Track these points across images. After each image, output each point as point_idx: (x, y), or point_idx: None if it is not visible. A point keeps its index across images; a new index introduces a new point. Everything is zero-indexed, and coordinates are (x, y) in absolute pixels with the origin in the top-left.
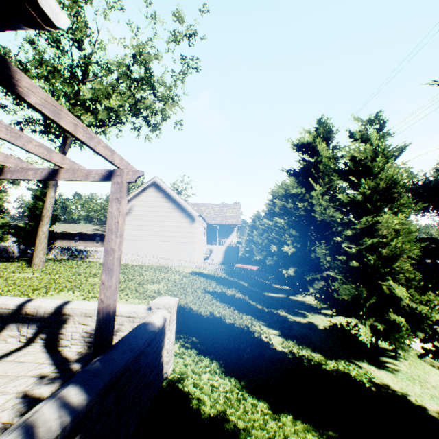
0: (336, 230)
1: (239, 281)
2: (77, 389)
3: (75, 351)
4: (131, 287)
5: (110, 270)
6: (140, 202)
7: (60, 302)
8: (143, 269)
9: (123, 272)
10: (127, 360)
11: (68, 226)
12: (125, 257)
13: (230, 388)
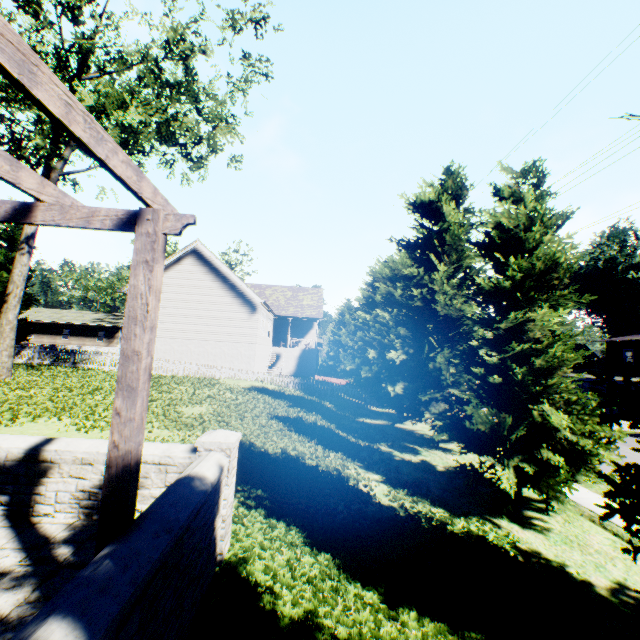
0: (464, 329)
1: (321, 401)
2: (66, 627)
3: (62, 523)
4: (156, 411)
5: (132, 390)
6: (171, 278)
7: (36, 441)
8: (175, 382)
9: None
10: (162, 551)
11: (52, 313)
12: None
13: (321, 571)
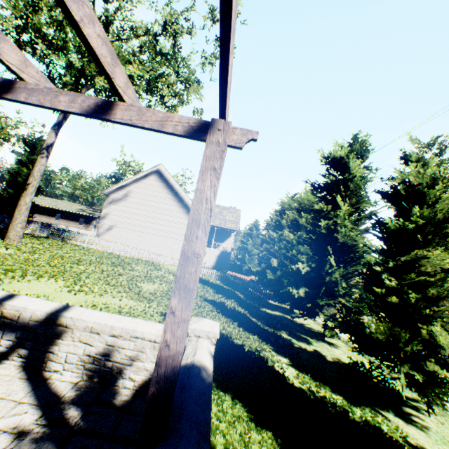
0: (355, 255)
1: (235, 291)
2: None
3: (68, 382)
4: (123, 283)
5: (188, 291)
6: (139, 188)
7: (55, 306)
8: (134, 262)
9: (112, 263)
10: None
11: (51, 201)
12: (112, 245)
13: None
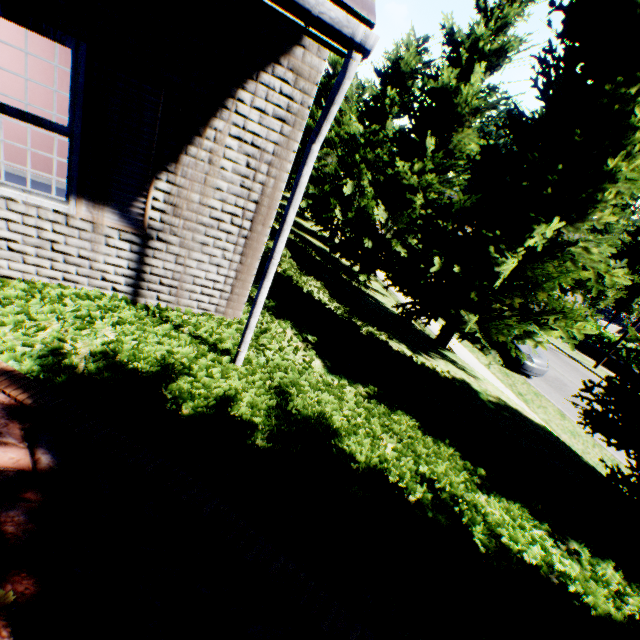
0: None
1: None
2: None
3: None
4: None
5: None
6: None
7: None
8: None
9: None
10: None
11: None
12: None
13: None
